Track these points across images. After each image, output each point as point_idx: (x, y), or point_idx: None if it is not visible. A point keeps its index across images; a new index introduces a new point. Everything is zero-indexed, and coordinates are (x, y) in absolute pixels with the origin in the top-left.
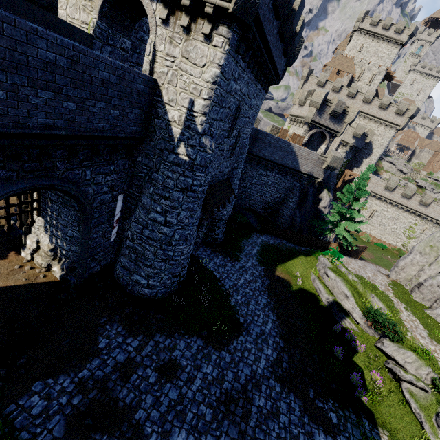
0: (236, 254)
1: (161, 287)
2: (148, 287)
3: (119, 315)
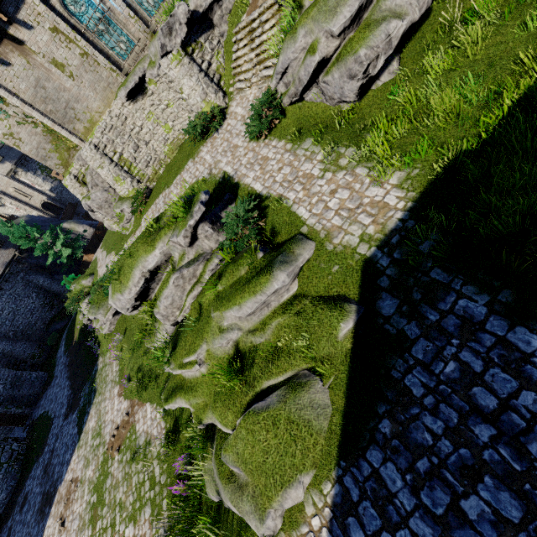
0: (52, 374)
1: (5, 482)
2: (1, 492)
3: (3, 522)
